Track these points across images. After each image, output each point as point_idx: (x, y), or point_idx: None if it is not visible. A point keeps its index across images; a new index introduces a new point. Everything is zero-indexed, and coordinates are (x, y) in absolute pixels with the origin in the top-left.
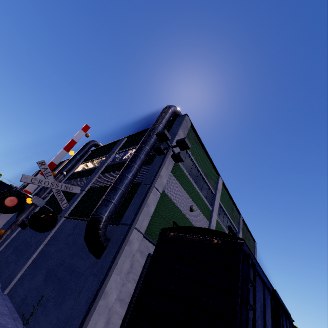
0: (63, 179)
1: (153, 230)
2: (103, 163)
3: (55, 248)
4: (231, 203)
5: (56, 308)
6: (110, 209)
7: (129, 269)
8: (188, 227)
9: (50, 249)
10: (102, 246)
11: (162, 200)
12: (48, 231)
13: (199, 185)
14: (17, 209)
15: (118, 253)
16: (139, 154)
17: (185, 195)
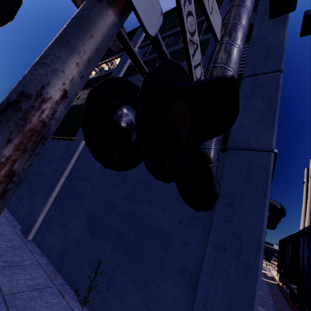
0: None
1: None
2: (123, 63)
3: (86, 183)
4: None
5: (136, 288)
6: None
7: None
8: None
9: (79, 184)
10: (217, 191)
11: None
12: (66, 160)
13: None
14: None
15: None
16: (245, 5)
17: None
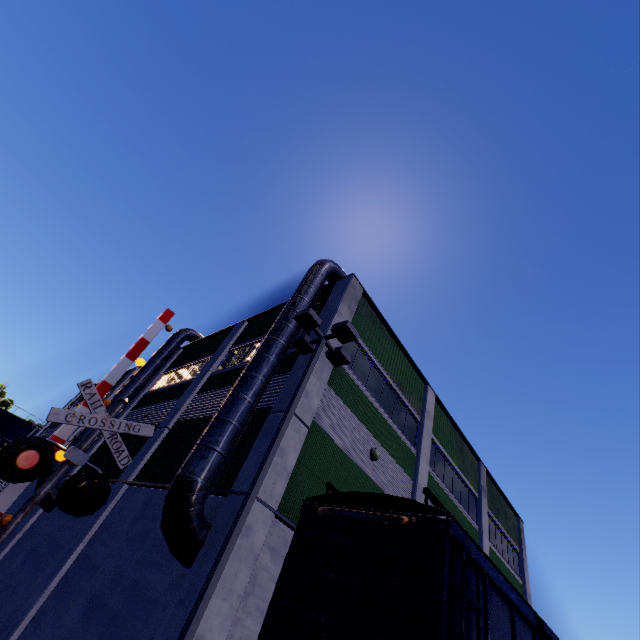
0: (129, 405)
1: (296, 502)
2: (204, 372)
3: (106, 548)
4: (458, 439)
5: None
6: (212, 464)
7: (249, 588)
8: (353, 494)
9: (98, 551)
10: (196, 539)
11: (313, 441)
12: (96, 514)
13: (386, 406)
14: (38, 474)
15: (223, 554)
16: (265, 354)
17: (360, 428)
